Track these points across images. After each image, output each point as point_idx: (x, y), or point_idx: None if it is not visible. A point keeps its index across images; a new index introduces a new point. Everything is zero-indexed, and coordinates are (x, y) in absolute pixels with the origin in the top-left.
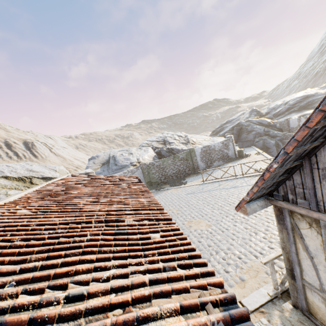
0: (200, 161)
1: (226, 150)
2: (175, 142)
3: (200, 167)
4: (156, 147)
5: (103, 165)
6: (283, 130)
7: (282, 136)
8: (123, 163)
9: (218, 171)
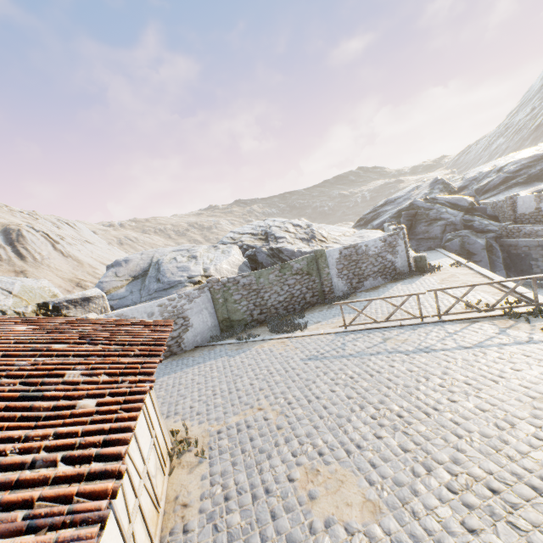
0: (337, 277)
1: (391, 254)
2: (287, 236)
3: (336, 289)
4: (248, 246)
5: (134, 280)
6: (500, 219)
7: (500, 230)
8: (173, 277)
9: (375, 302)
